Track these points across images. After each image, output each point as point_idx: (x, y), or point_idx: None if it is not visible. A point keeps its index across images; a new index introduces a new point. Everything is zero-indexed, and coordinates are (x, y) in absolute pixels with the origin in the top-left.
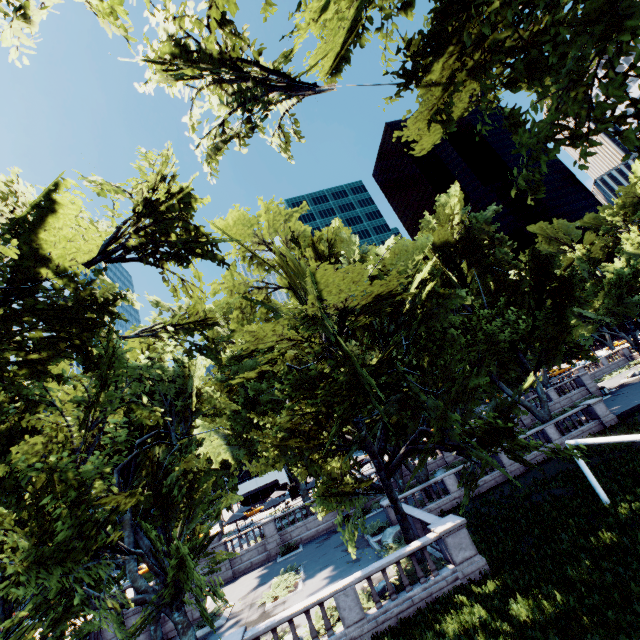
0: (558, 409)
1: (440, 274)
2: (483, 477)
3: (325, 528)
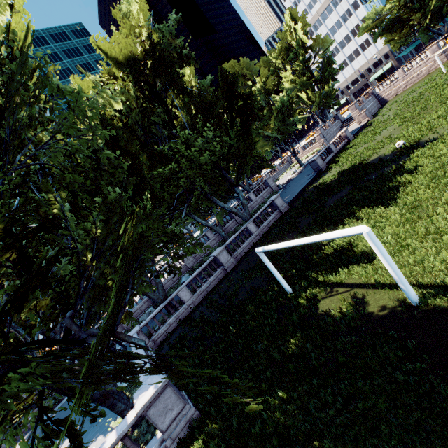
0: (256, 206)
1: (135, 97)
2: (209, 279)
3: None
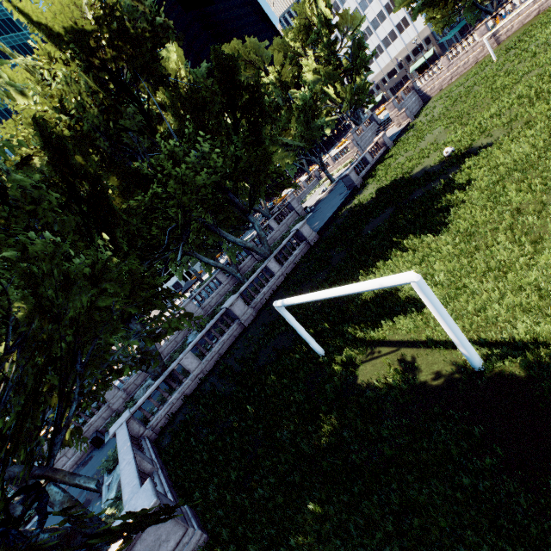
0: (279, 236)
1: (89, 90)
2: (222, 338)
3: (74, 463)
